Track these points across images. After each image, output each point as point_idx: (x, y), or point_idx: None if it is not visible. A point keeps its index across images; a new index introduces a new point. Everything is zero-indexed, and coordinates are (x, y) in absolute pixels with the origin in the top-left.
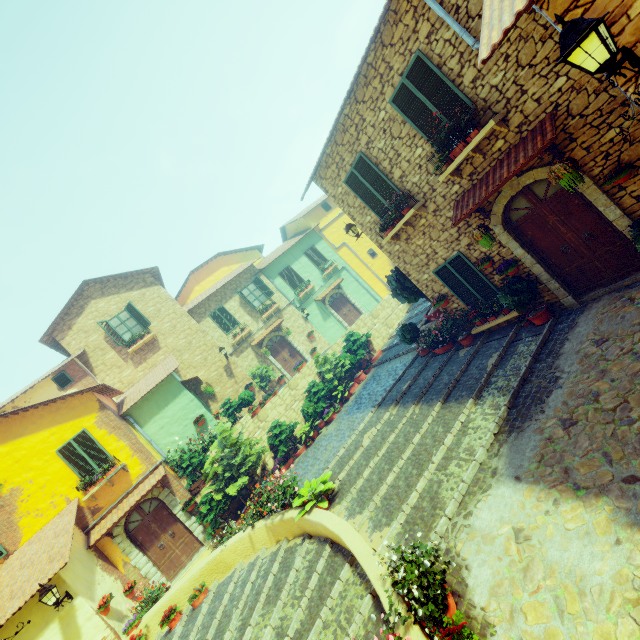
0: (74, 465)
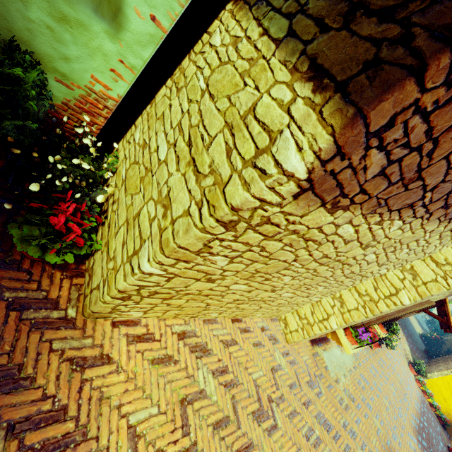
0: None
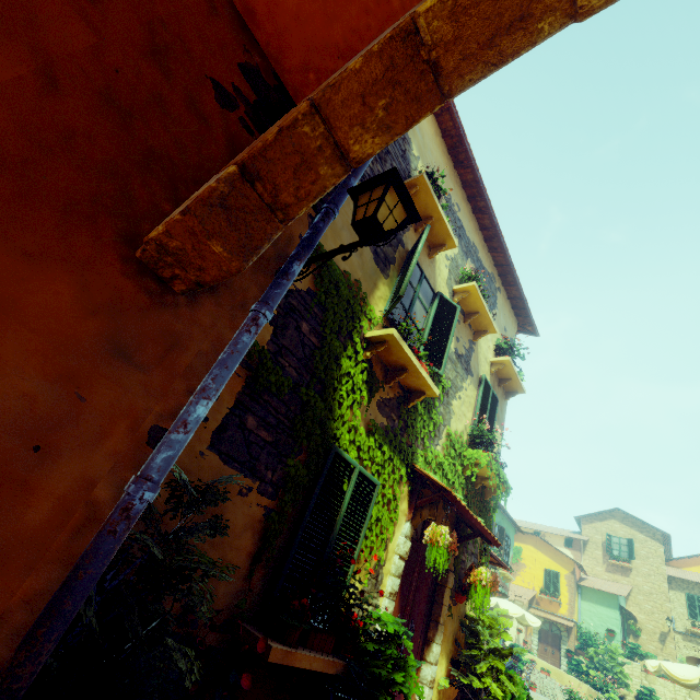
0: (545, 580)
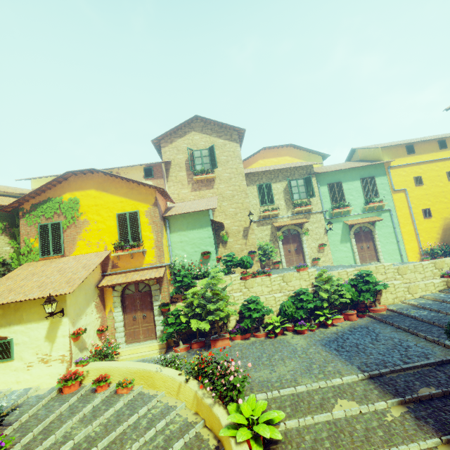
0: (120, 229)
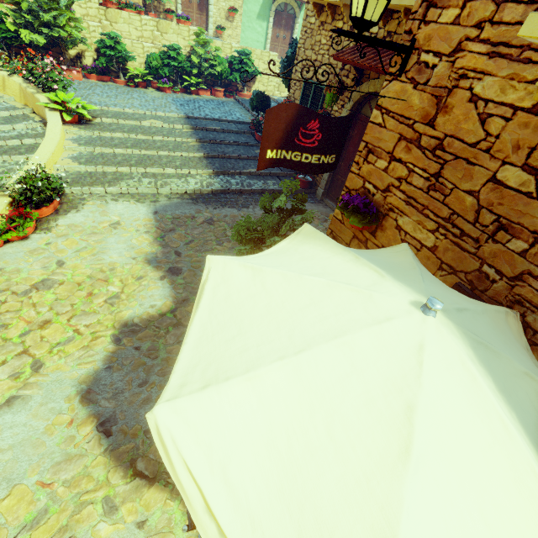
0: None
